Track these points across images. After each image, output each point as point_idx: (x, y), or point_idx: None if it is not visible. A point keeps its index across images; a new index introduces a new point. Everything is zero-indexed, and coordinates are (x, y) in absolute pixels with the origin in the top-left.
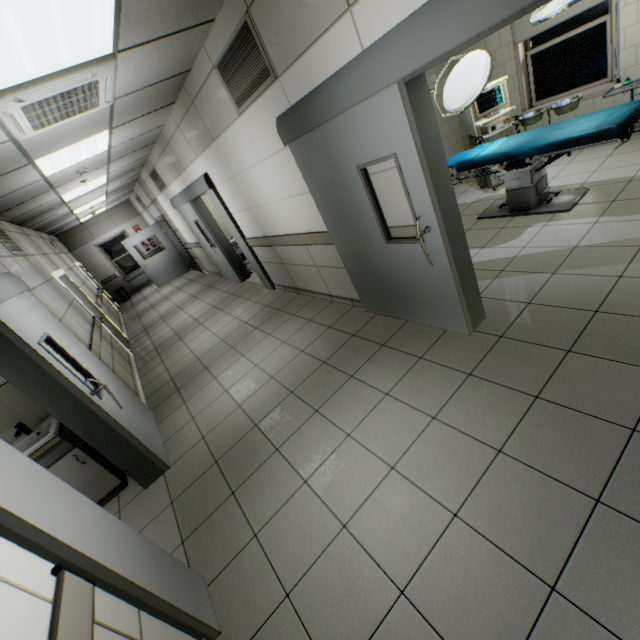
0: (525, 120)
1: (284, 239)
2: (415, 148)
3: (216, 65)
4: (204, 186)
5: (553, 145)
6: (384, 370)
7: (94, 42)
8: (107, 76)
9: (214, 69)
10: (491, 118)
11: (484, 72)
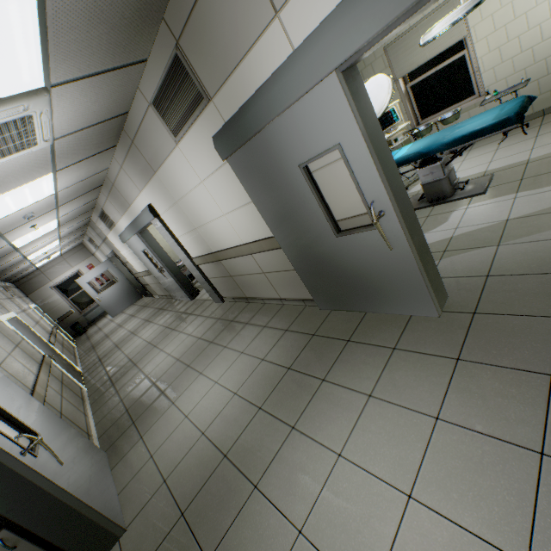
0: (419, 132)
1: (229, 252)
2: (360, 133)
3: (151, 102)
4: (149, 216)
5: (460, 139)
6: (358, 368)
7: (22, 72)
8: (41, 111)
9: (150, 106)
10: (392, 132)
11: (388, 89)
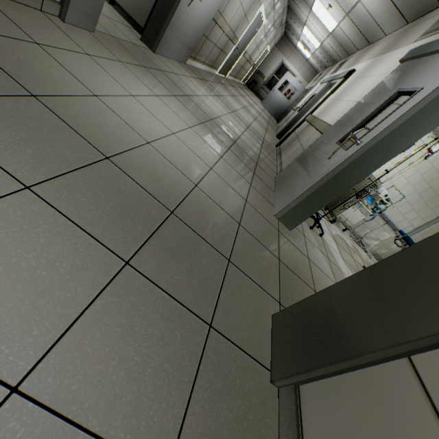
0: None
1: (317, 122)
2: (434, 89)
3: None
4: (344, 74)
5: None
6: (237, 164)
7: None
8: None
9: None
10: None
11: None
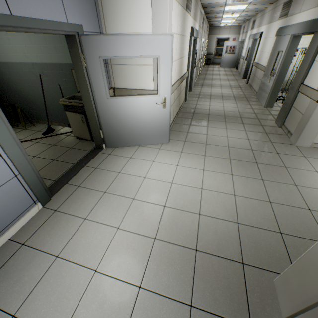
0: None
1: (259, 66)
2: (284, 51)
3: (283, 3)
4: (258, 36)
5: None
6: (241, 102)
7: None
8: None
9: (283, 3)
10: None
11: None
